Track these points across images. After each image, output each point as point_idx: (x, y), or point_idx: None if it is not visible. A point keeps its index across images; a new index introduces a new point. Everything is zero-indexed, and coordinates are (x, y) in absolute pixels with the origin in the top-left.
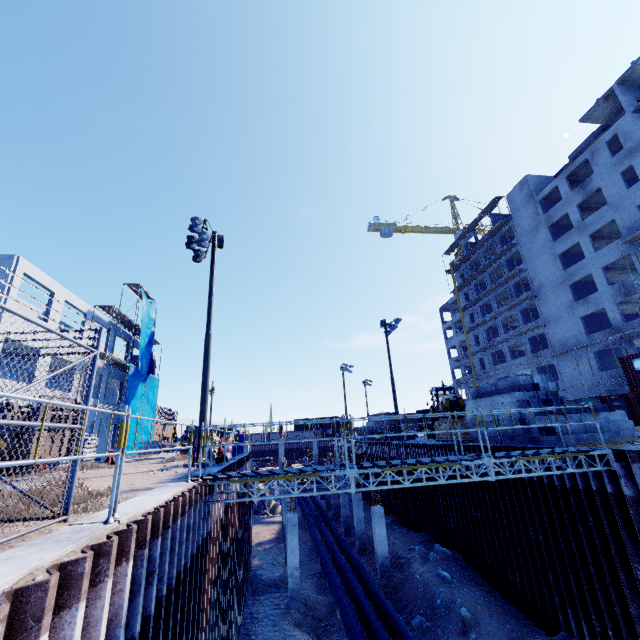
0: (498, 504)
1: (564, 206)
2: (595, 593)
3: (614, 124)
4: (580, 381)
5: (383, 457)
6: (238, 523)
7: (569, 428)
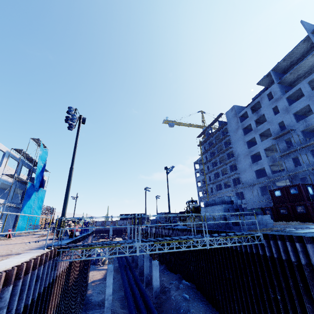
0: (213, 259)
1: (249, 120)
2: (253, 304)
3: (270, 87)
4: (253, 200)
5: (161, 235)
6: (79, 271)
7: (245, 222)
